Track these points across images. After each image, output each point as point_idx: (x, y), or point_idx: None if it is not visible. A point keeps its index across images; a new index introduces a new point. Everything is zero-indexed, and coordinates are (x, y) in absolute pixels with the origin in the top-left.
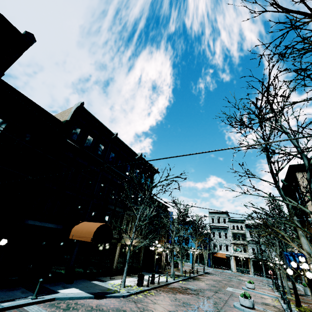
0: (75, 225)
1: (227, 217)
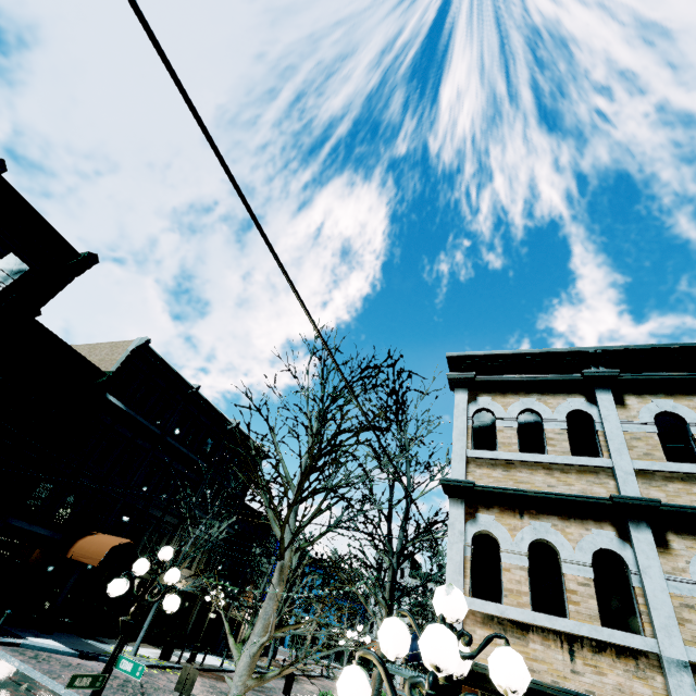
0: (82, 538)
1: (409, 566)
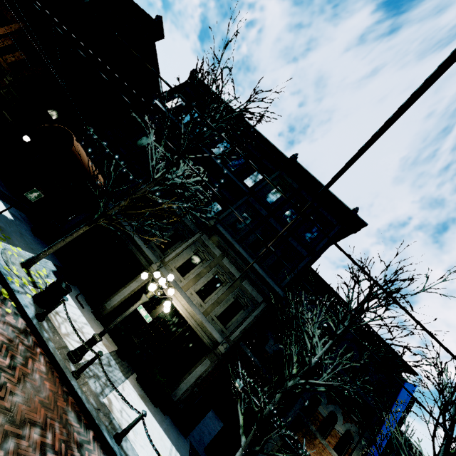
0: None
1: None
